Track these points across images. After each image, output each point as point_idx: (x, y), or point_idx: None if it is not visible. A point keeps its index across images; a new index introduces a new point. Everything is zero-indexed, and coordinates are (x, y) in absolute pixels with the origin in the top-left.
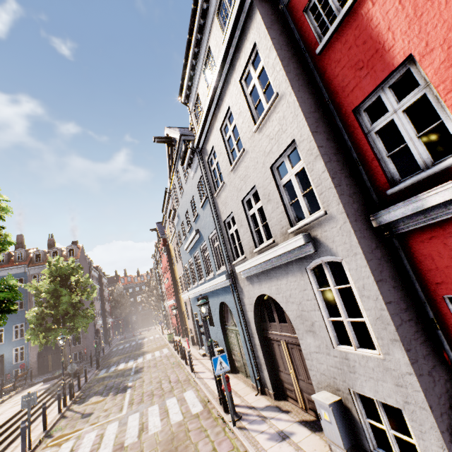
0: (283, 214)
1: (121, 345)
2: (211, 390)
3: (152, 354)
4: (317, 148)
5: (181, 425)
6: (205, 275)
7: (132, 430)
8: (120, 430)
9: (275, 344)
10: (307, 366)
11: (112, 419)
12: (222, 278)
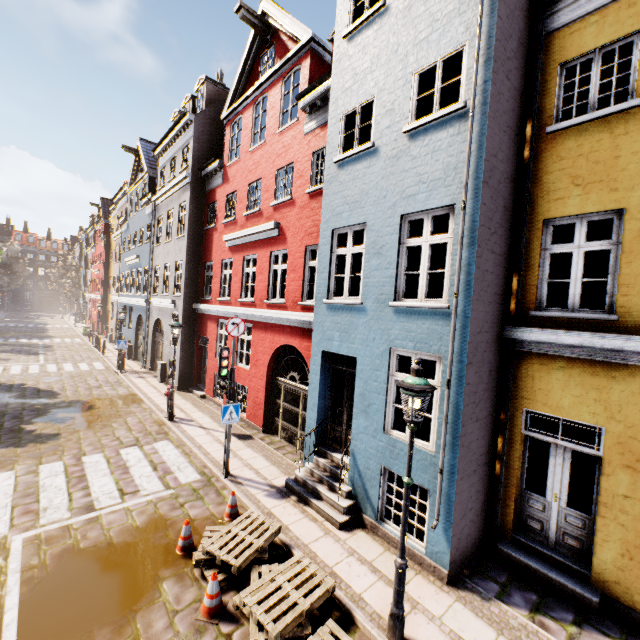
0: (173, 286)
1: (11, 323)
2: (114, 363)
3: (62, 340)
4: (185, 272)
5: (89, 371)
6: (135, 291)
7: (52, 368)
8: (42, 367)
9: (159, 344)
10: (163, 352)
11: (33, 364)
12: (143, 301)
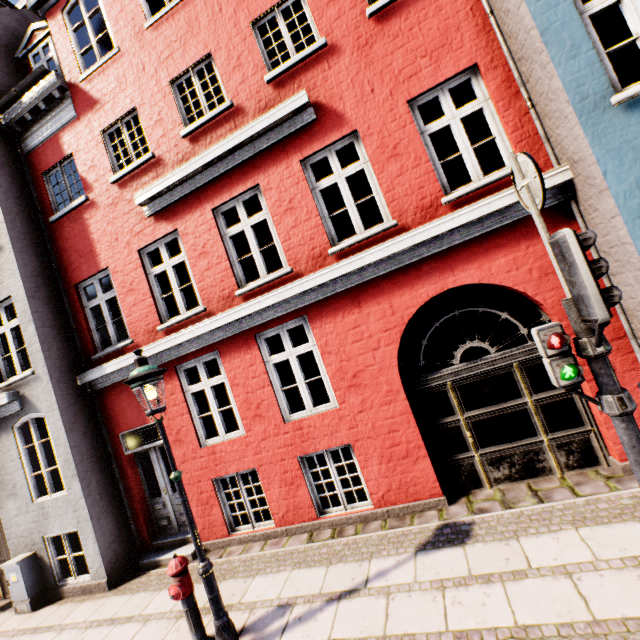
0: None
1: None
2: None
3: None
4: (31, 313)
5: None
6: None
7: None
8: None
9: None
10: (6, 537)
11: None
12: None
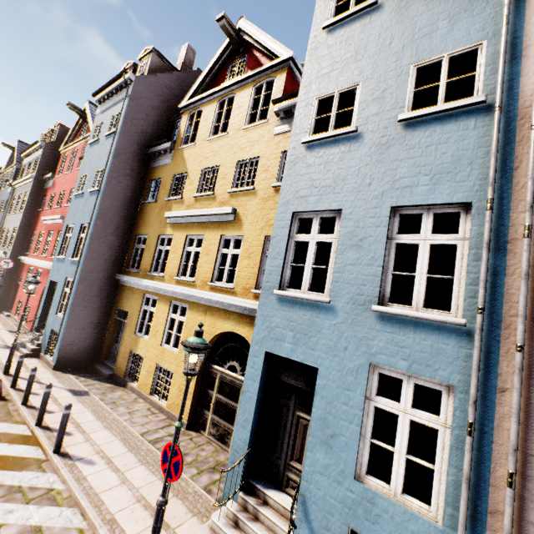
0: (9, 243)
1: None
2: None
3: None
4: (17, 235)
5: None
6: None
7: None
8: None
9: None
10: None
11: None
12: None
